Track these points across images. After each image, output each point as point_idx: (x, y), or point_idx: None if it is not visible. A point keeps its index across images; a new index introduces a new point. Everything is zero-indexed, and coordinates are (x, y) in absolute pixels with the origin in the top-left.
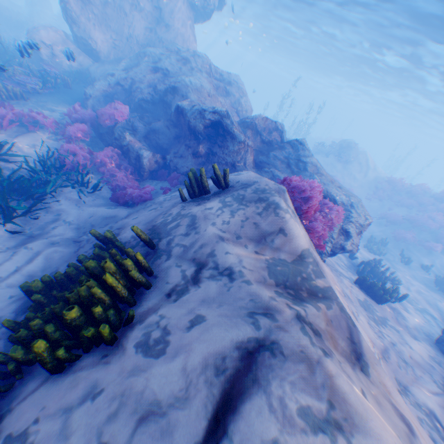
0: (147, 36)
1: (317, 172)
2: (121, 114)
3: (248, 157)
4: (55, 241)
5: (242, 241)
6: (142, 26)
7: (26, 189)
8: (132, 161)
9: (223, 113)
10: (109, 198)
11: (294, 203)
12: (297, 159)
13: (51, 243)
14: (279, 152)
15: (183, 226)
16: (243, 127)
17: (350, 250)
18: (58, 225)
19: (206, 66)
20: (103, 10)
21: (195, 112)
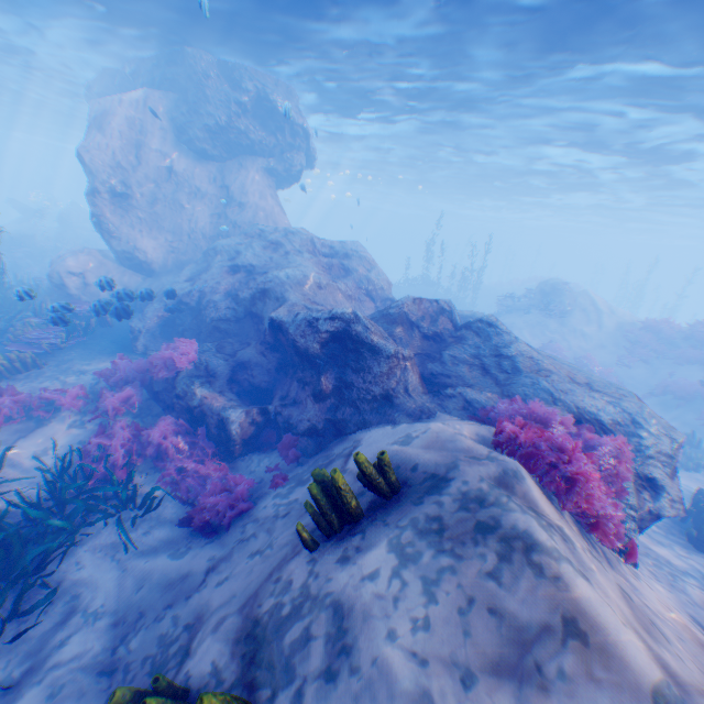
0: (216, 224)
1: (539, 368)
2: (185, 354)
3: (410, 376)
4: (57, 685)
5: (479, 693)
6: (207, 215)
7: (11, 557)
8: (212, 430)
9: (349, 316)
10: (175, 517)
11: (533, 465)
12: (494, 354)
13: (48, 698)
14: (459, 348)
15: (320, 641)
16: (386, 322)
17: (672, 515)
18: (71, 628)
19: (306, 242)
20: (151, 210)
21: (302, 325)
